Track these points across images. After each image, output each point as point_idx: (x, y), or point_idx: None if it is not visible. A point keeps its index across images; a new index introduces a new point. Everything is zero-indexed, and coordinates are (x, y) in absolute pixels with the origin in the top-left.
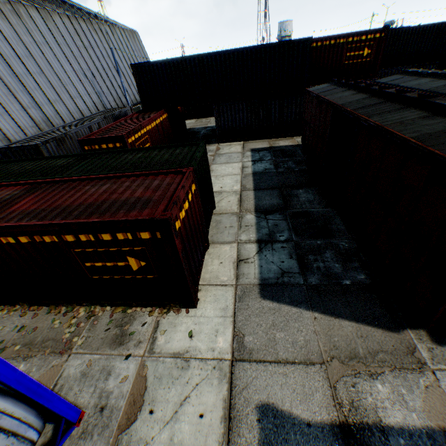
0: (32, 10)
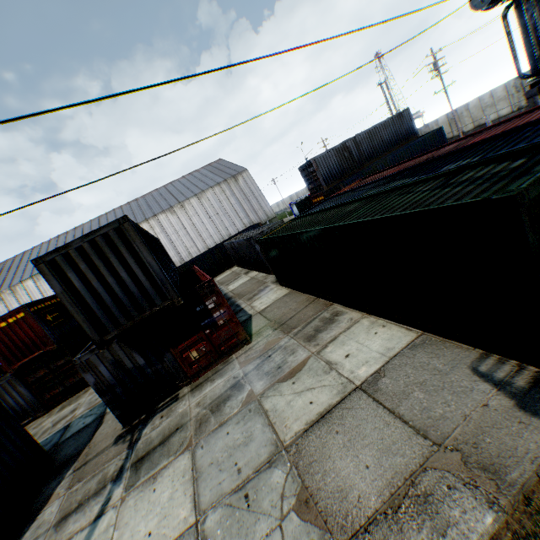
0: None
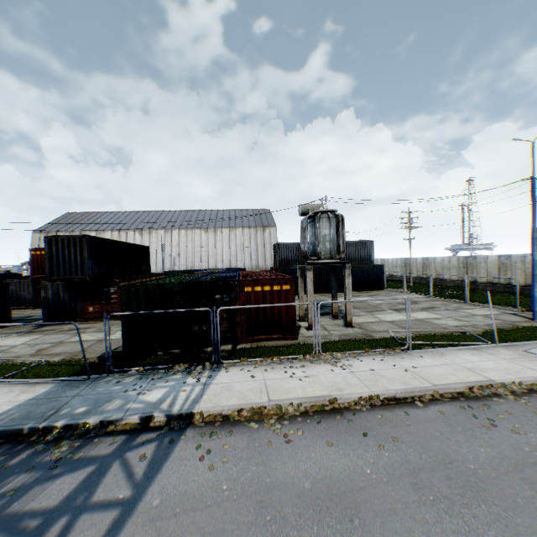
0: (161, 230)
